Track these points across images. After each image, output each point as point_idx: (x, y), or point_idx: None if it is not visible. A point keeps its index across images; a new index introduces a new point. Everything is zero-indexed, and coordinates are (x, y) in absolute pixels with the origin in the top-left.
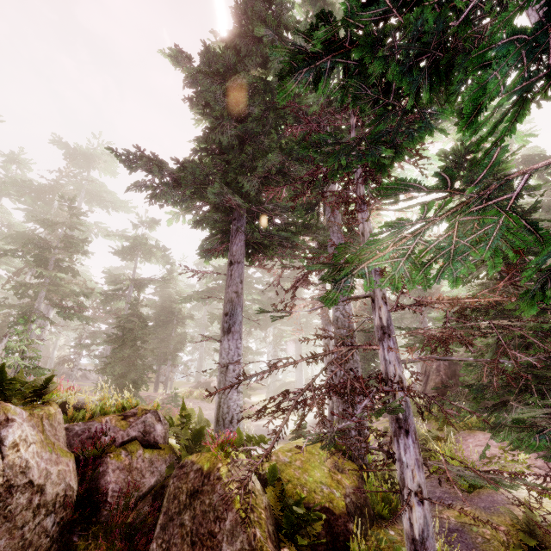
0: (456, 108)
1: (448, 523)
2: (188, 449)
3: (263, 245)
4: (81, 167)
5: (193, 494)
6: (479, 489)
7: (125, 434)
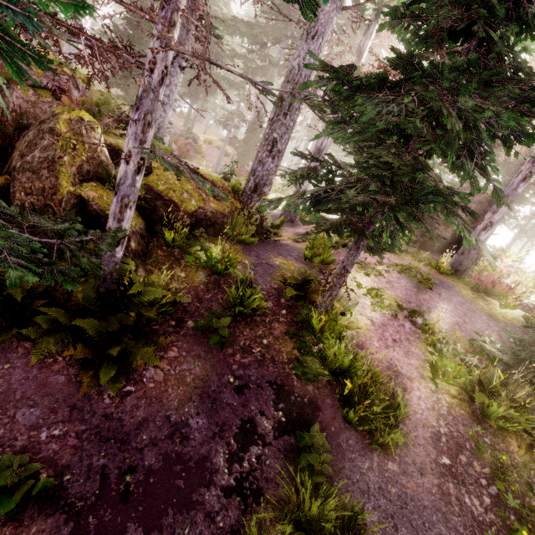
0: None
1: (272, 262)
2: None
3: None
4: None
5: (40, 122)
6: (322, 265)
7: (38, 80)
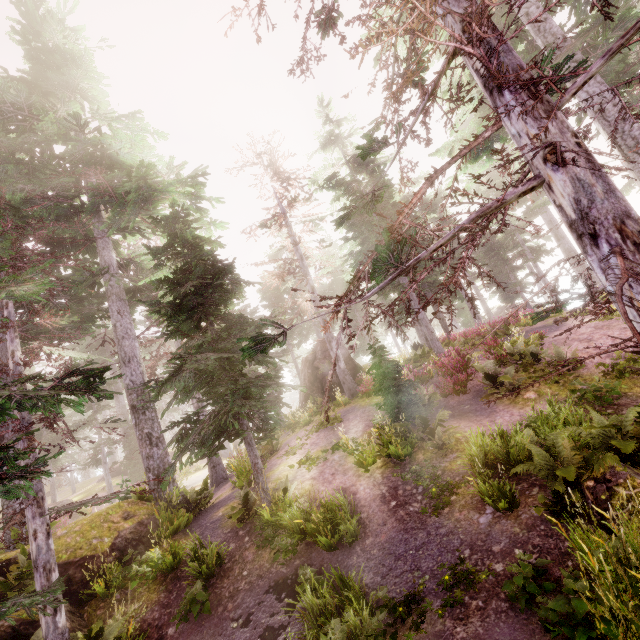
0: (146, 185)
1: (216, 517)
2: None
3: (43, 333)
4: None
5: None
6: None
7: None
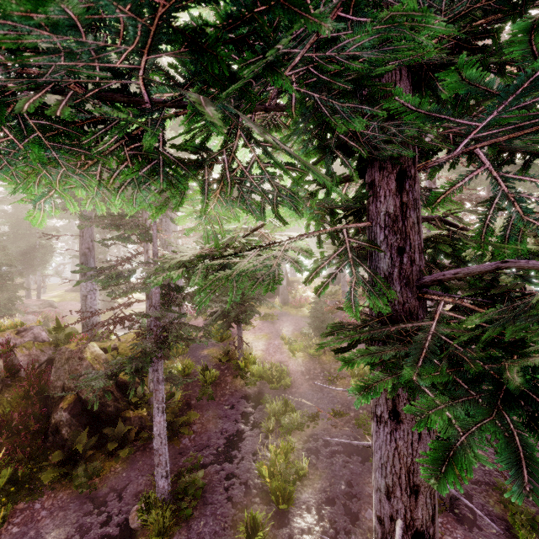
0: None
1: (203, 354)
2: (65, 342)
3: None
4: None
5: (68, 359)
6: (226, 340)
7: (22, 340)
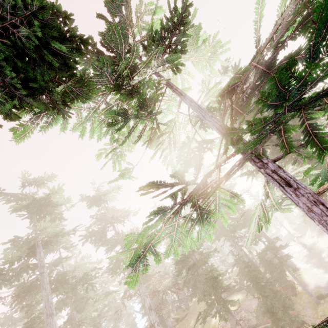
0: None
1: None
2: None
3: None
4: (100, 205)
5: None
6: None
7: None
